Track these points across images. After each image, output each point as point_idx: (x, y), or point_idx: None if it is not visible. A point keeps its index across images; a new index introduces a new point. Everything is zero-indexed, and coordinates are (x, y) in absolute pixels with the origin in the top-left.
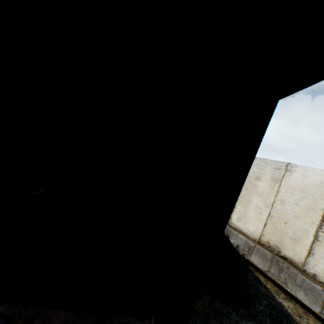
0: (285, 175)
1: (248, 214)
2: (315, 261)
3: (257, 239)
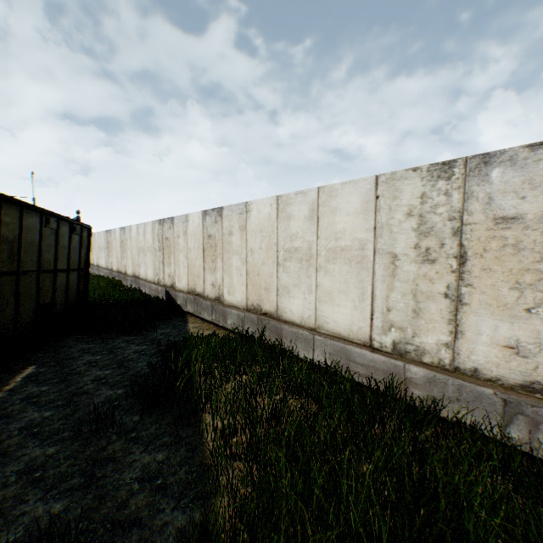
0: (187, 226)
1: (181, 272)
2: (206, 285)
3: (188, 290)
